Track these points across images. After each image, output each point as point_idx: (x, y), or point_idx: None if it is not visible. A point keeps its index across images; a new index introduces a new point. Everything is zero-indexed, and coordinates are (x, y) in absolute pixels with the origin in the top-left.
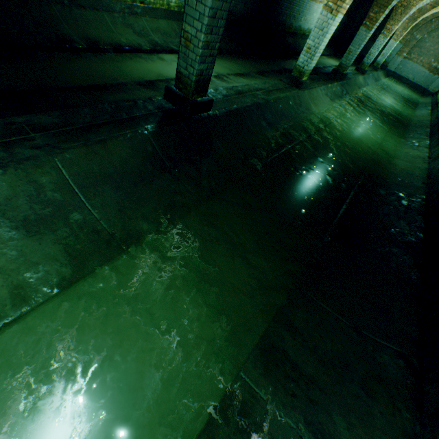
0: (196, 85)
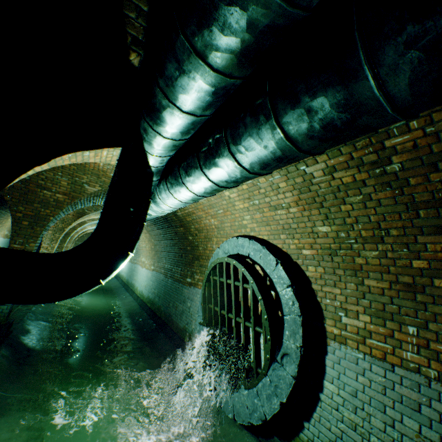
0: (8, 314)
